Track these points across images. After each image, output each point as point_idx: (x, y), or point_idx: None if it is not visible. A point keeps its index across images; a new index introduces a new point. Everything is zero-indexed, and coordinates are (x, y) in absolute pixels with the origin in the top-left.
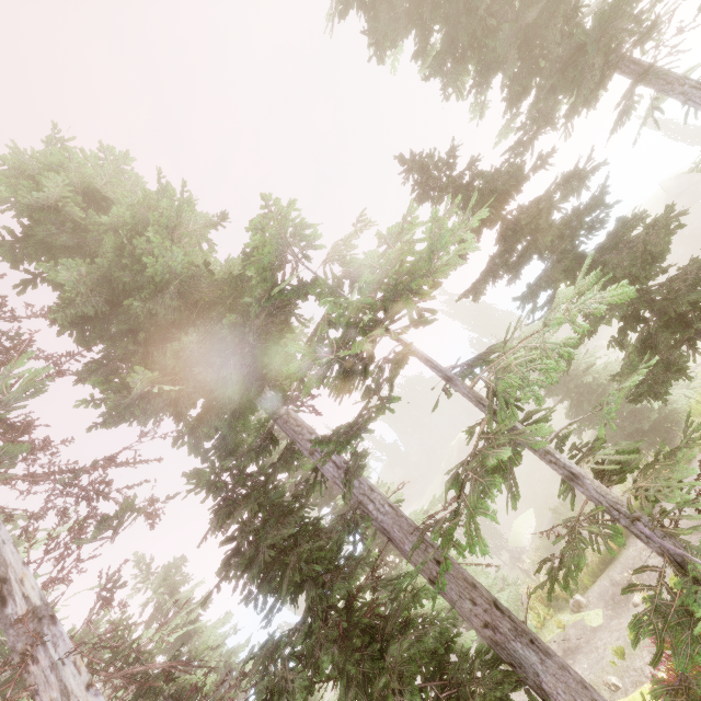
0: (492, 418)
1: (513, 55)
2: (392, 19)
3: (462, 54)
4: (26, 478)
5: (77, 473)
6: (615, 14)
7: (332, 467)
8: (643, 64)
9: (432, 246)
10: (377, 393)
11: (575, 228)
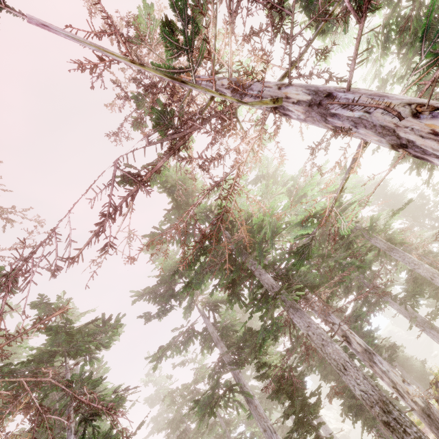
0: None
1: None
2: None
3: None
4: None
5: None
6: None
7: None
8: None
9: None
10: None
11: None
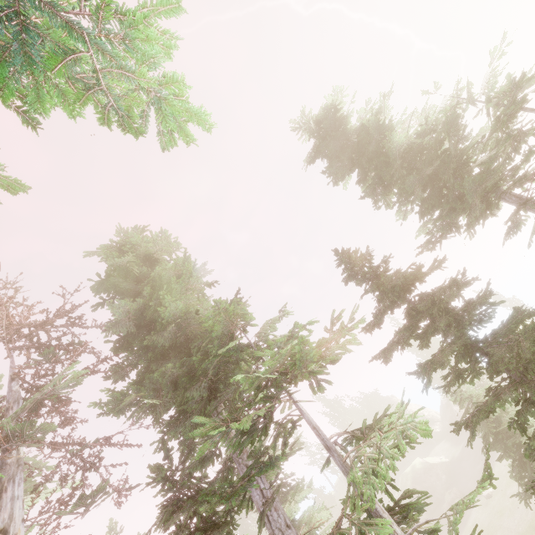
0: (347, 502)
1: (417, 191)
2: (341, 165)
3: (389, 183)
4: (51, 445)
5: (82, 447)
6: (487, 174)
7: (256, 490)
8: (522, 197)
9: (302, 357)
10: (262, 456)
11: (465, 318)
